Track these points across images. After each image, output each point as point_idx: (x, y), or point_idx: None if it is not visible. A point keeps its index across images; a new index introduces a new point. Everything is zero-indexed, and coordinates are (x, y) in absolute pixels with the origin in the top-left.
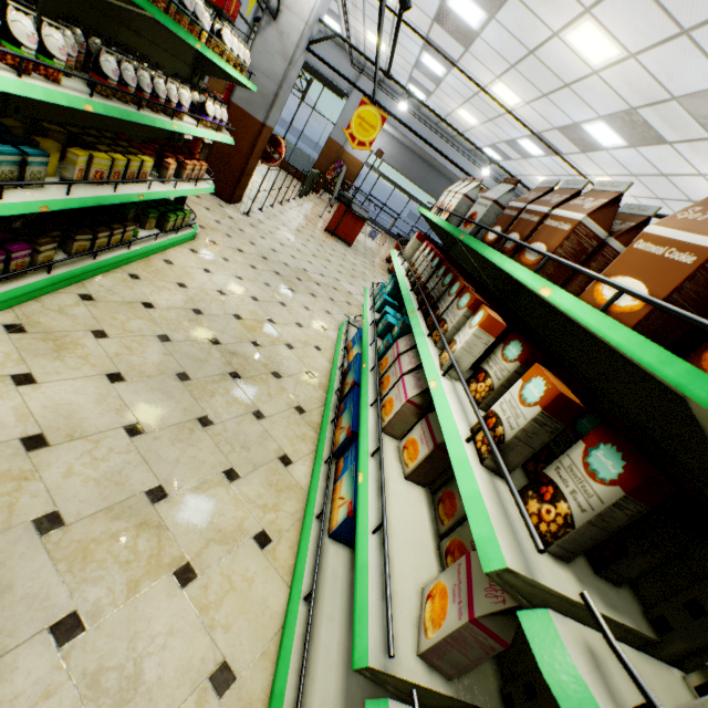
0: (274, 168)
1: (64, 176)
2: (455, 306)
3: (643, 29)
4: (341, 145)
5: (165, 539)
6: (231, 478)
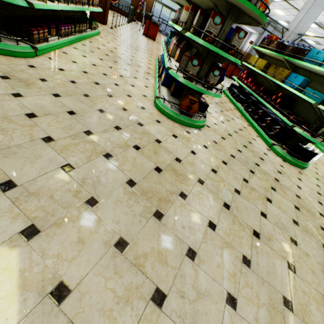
0: (113, 12)
1: (72, 2)
2: (182, 14)
3: None
4: None
5: (126, 81)
6: (136, 78)
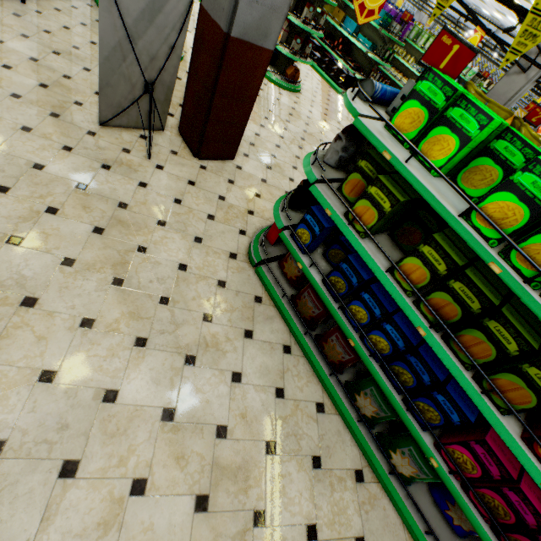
0: None
1: None
2: None
3: None
4: None
5: None
6: None
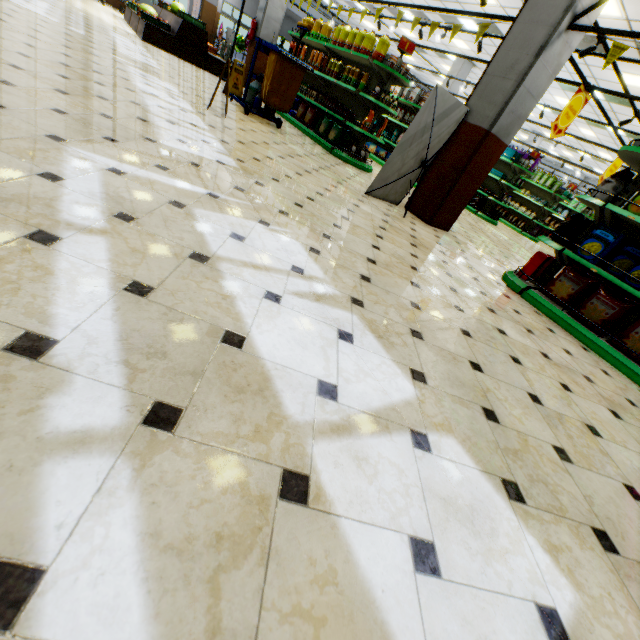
0: None
1: None
2: None
3: None
4: (215, 7)
5: None
6: None
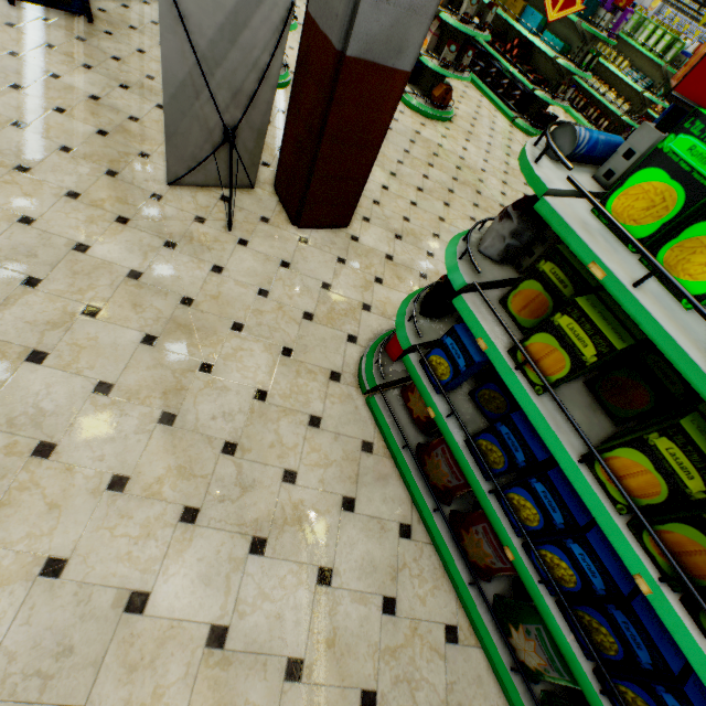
0: None
1: None
2: None
3: None
4: None
5: None
6: None
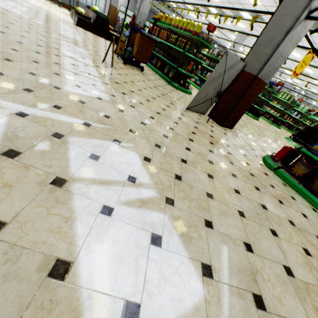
0: None
1: None
2: None
3: (223, 0)
4: (116, 7)
5: None
6: None
